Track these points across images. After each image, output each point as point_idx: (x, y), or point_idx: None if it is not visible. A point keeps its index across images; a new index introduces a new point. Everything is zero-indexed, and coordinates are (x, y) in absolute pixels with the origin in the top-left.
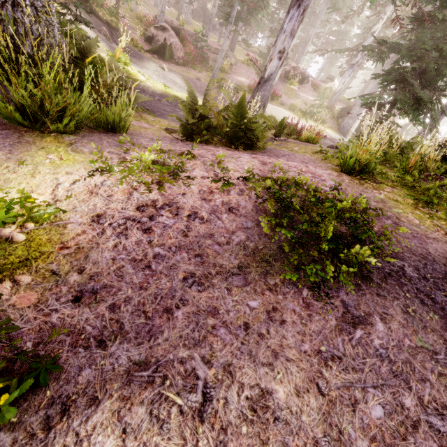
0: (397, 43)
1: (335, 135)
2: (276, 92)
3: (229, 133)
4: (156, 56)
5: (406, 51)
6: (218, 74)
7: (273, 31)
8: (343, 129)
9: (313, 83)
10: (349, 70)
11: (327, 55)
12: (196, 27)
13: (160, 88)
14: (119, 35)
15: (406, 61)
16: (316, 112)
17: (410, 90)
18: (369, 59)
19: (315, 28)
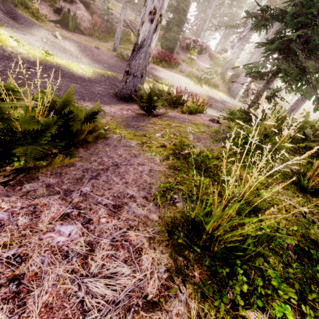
0: (281, 10)
1: (226, 97)
2: (175, 61)
3: (17, 129)
4: (58, 26)
5: (290, 18)
6: (124, 44)
7: (170, 5)
8: (233, 92)
9: (209, 54)
10: (238, 42)
11: (223, 32)
12: (118, 7)
13: (38, 55)
14: (6, 1)
15: (288, 31)
16: (209, 78)
17: (293, 59)
18: (253, 27)
19: (211, 9)
